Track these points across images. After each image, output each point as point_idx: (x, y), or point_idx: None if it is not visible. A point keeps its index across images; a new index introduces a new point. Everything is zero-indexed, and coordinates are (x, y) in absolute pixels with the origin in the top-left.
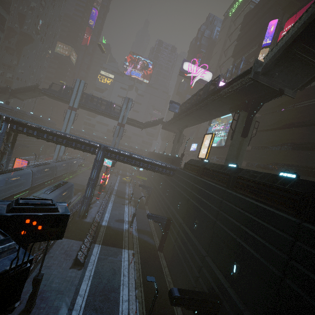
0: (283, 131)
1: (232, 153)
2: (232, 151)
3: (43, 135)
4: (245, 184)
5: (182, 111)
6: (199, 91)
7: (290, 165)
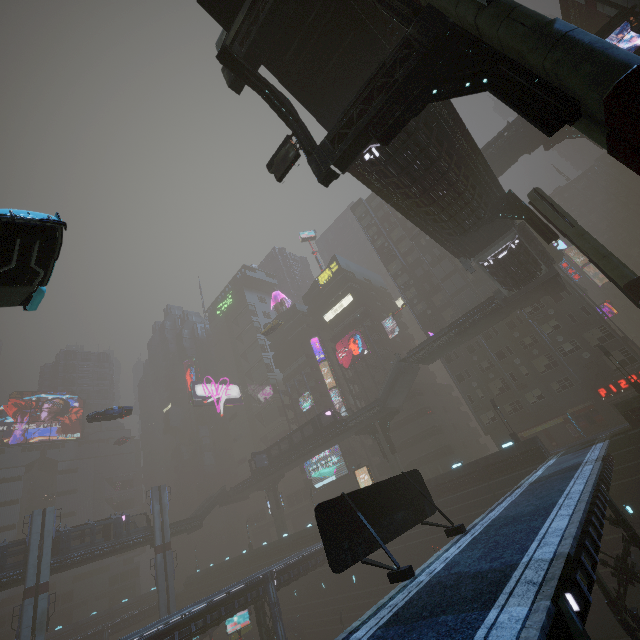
0: (399, 431)
1: (397, 473)
2: (396, 471)
3: (188, 628)
4: (445, 487)
5: (281, 459)
6: (301, 427)
7: (424, 455)
